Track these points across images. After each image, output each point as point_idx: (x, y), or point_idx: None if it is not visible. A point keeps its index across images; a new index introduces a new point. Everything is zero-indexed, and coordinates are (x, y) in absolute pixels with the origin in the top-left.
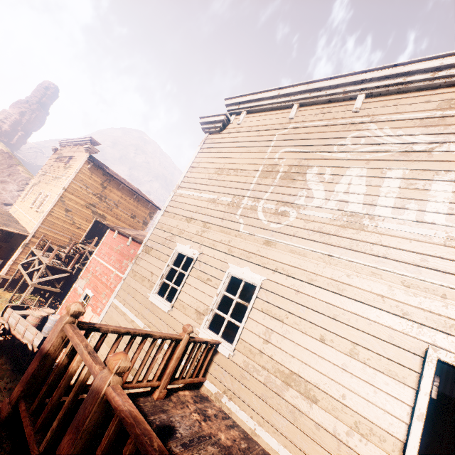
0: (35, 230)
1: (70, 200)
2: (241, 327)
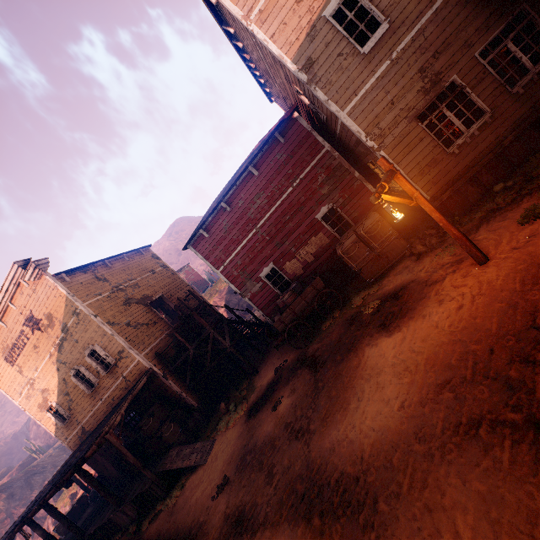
0: (147, 362)
1: (115, 317)
2: None
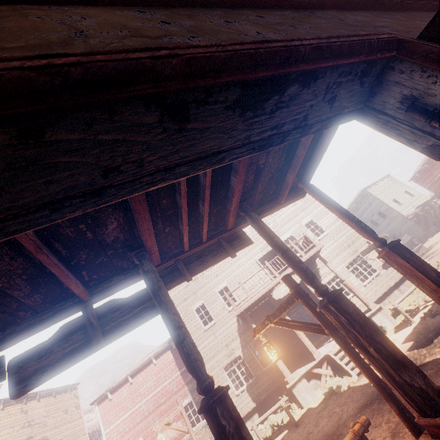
0: None
1: None
2: (234, 295)
